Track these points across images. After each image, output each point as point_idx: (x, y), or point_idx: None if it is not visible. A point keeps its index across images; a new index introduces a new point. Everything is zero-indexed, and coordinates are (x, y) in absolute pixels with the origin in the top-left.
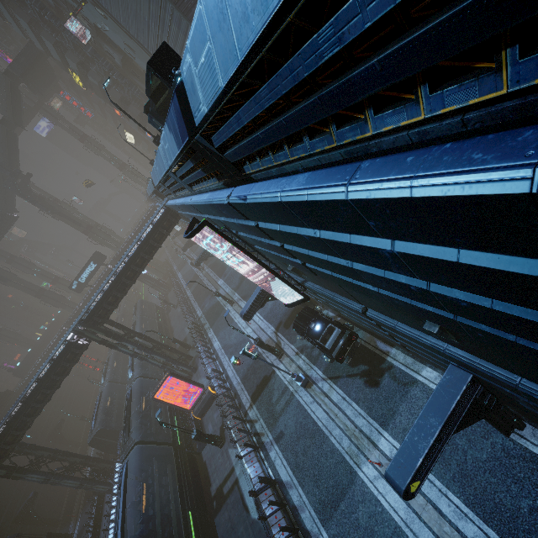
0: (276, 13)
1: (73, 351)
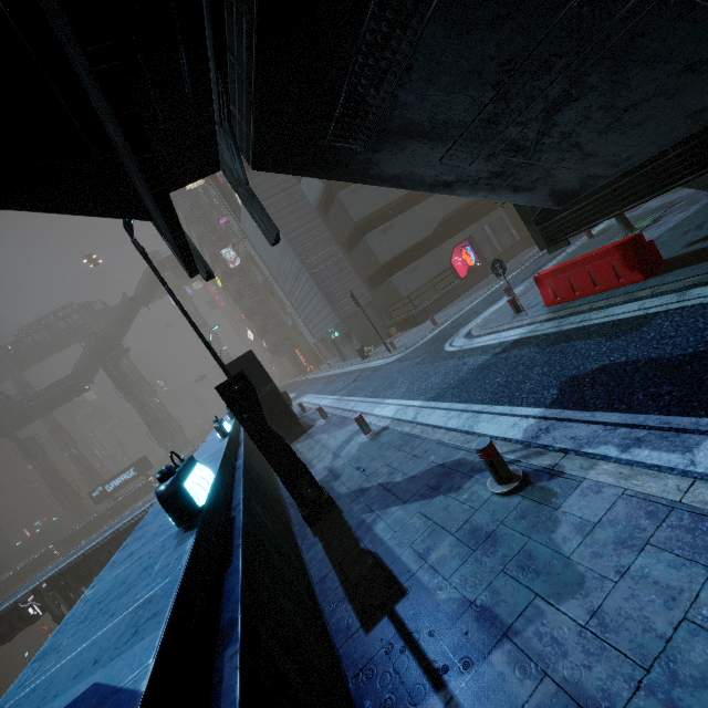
0: None
1: (14, 622)
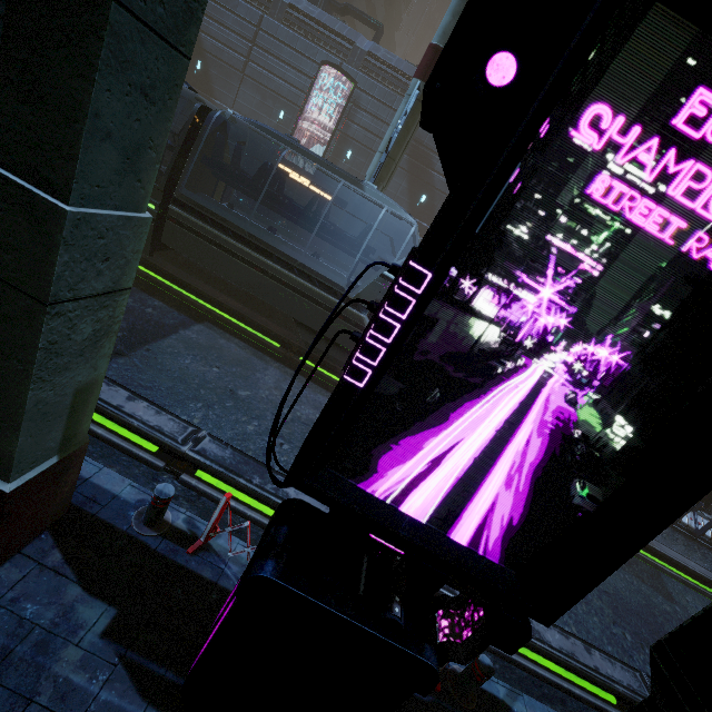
0: None
1: None
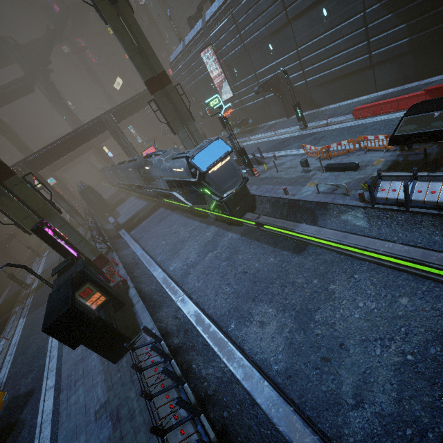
0: None
1: (100, 126)
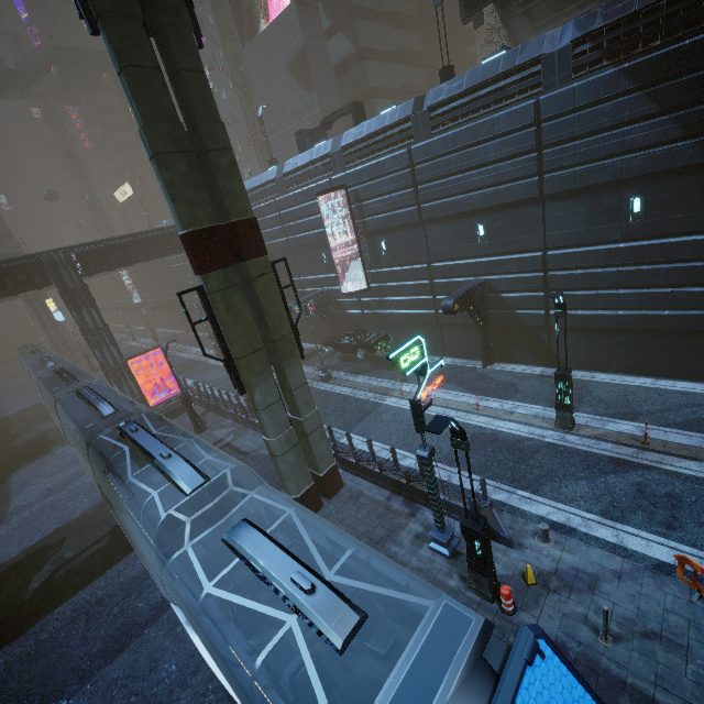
0: (497, 75)
1: (31, 275)
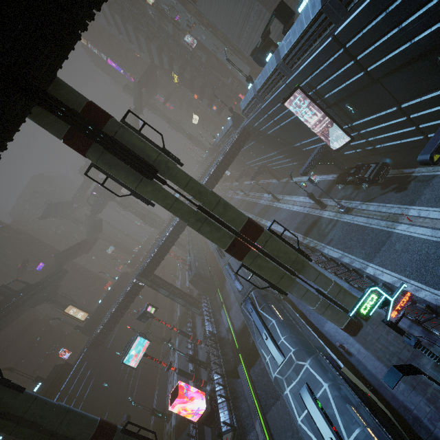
0: None
1: None
